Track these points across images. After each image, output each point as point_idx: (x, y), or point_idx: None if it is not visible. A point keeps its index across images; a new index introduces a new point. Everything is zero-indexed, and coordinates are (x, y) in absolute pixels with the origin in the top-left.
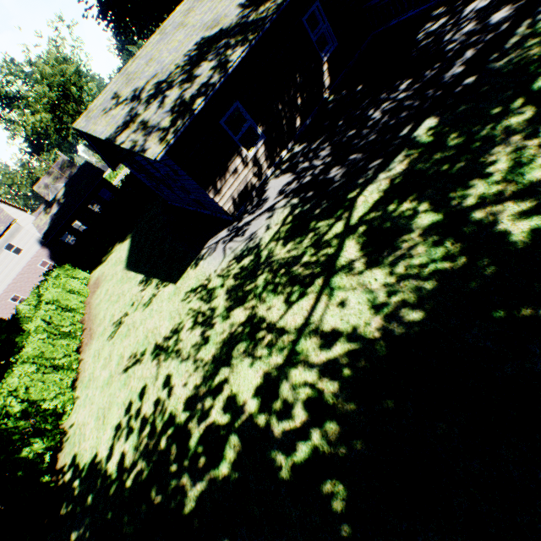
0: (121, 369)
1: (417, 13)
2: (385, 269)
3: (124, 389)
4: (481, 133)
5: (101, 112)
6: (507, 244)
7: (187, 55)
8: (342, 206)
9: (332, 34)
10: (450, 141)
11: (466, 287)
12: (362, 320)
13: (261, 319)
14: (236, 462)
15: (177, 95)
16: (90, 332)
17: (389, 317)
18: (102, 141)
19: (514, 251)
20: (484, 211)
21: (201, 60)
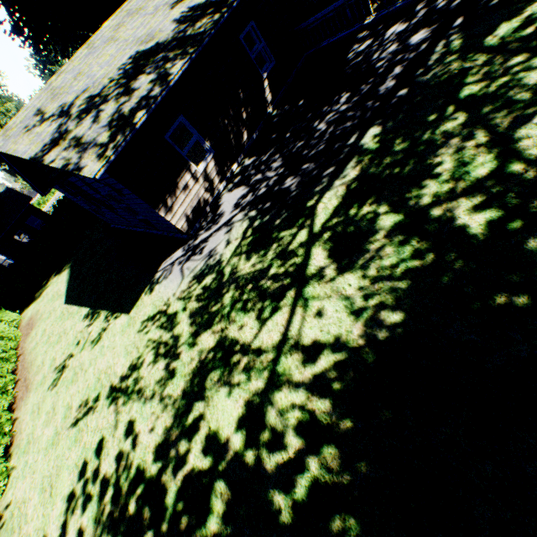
0: (69, 423)
1: (344, 36)
2: (357, 273)
3: (75, 447)
4: (423, 138)
5: (22, 130)
6: (469, 237)
7: (121, 68)
8: (303, 215)
9: (269, 52)
10: (396, 146)
11: (439, 283)
12: (343, 329)
13: (234, 342)
14: (226, 515)
15: (115, 109)
16: (25, 383)
17: (370, 322)
18: (26, 163)
19: (476, 243)
20: (441, 208)
21: (138, 73)
